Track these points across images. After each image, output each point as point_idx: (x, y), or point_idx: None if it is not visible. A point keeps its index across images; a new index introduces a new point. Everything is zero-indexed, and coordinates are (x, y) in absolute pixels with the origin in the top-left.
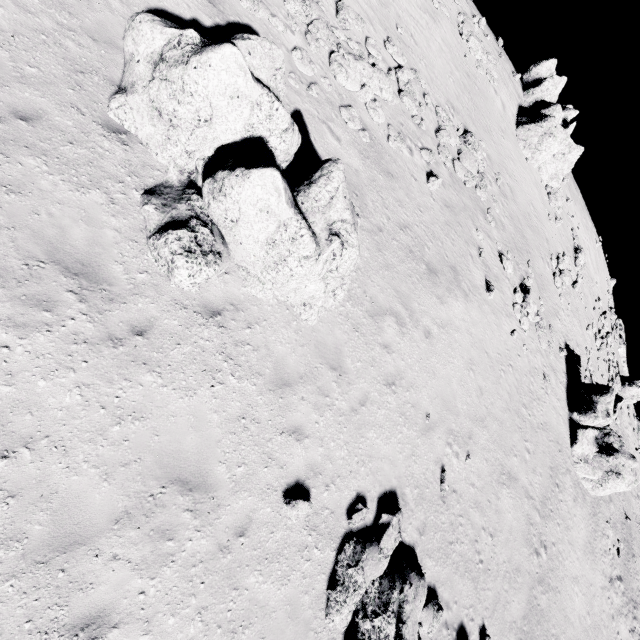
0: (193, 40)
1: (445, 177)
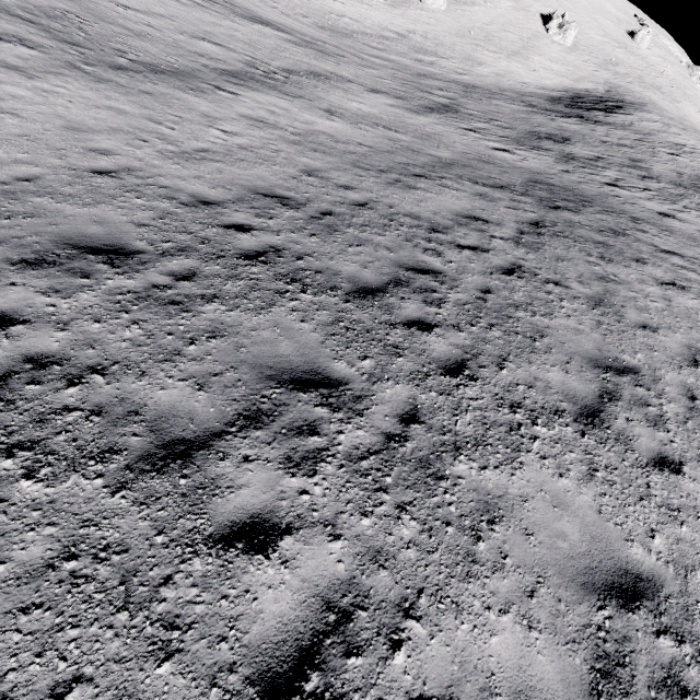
0: None
1: None
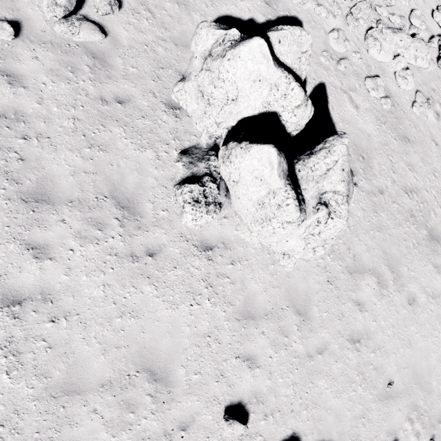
0: (234, 37)
1: None
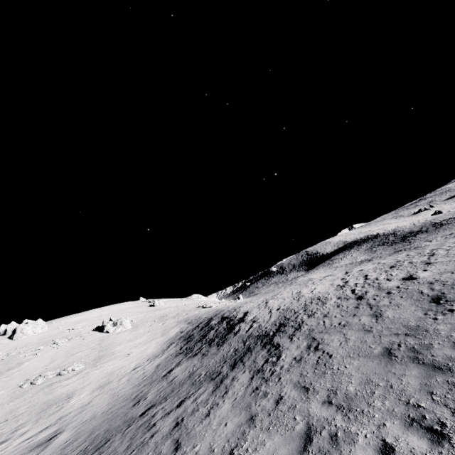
0: None
1: None
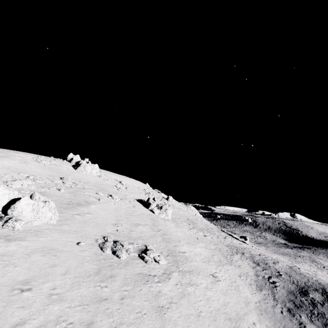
0: None
1: (64, 188)
